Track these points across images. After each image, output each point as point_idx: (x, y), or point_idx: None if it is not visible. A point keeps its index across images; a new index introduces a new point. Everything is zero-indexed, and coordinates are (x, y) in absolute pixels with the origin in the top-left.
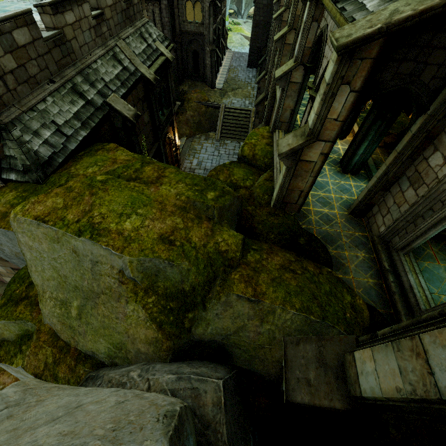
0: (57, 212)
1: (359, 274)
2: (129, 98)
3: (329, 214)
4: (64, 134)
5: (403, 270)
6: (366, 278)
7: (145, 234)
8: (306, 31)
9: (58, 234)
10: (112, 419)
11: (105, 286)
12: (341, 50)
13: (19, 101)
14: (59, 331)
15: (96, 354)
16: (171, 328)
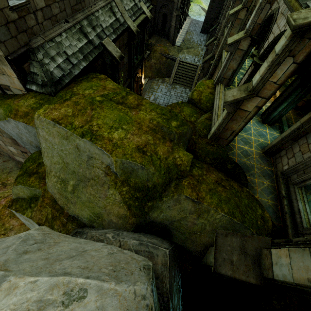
0: (68, 118)
1: (262, 196)
2: (117, 43)
3: (248, 150)
4: (71, 62)
5: (295, 198)
6: (267, 199)
7: (127, 143)
8: (260, 10)
9: (67, 134)
10: (110, 264)
11: (95, 174)
12: (296, 29)
13: (44, 32)
14: (57, 198)
15: (81, 218)
16: (135, 210)
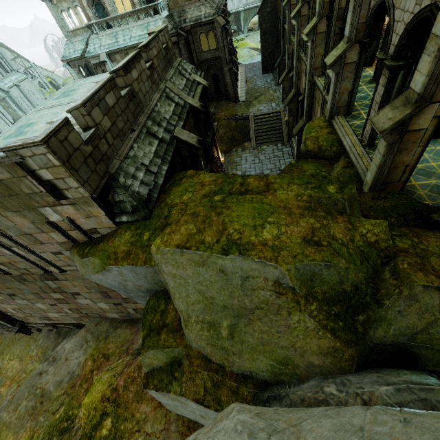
0: (194, 237)
1: None
2: (186, 129)
3: (439, 184)
4: (152, 172)
5: None
6: None
7: (288, 240)
8: (357, 7)
9: (203, 257)
10: None
11: (259, 300)
12: None
13: (117, 153)
14: (209, 354)
15: (256, 373)
16: (345, 335)
